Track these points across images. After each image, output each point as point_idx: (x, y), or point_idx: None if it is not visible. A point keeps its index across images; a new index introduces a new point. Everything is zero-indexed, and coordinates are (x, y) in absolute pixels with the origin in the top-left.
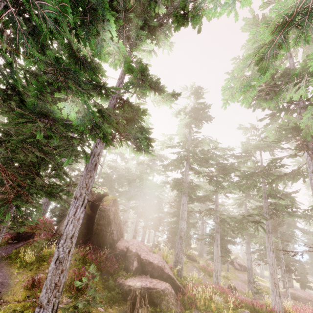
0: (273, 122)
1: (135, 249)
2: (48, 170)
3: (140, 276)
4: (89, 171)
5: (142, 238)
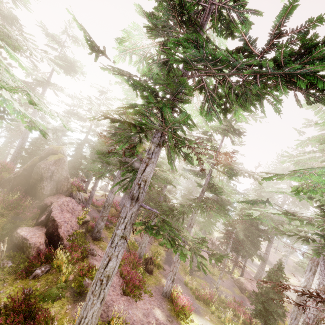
0: None
1: (53, 206)
2: None
3: (39, 227)
4: None
5: (122, 197)
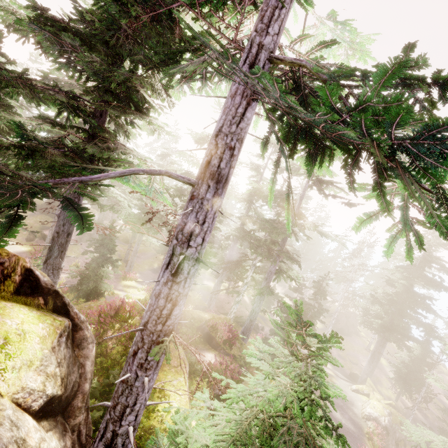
0: None
1: None
2: None
3: None
4: None
5: None
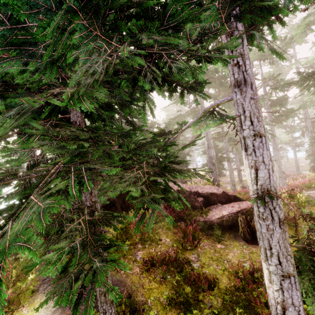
0: (313, 12)
1: (188, 189)
2: (95, 122)
3: (211, 208)
4: (255, 88)
5: None
